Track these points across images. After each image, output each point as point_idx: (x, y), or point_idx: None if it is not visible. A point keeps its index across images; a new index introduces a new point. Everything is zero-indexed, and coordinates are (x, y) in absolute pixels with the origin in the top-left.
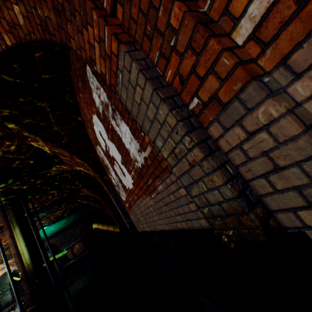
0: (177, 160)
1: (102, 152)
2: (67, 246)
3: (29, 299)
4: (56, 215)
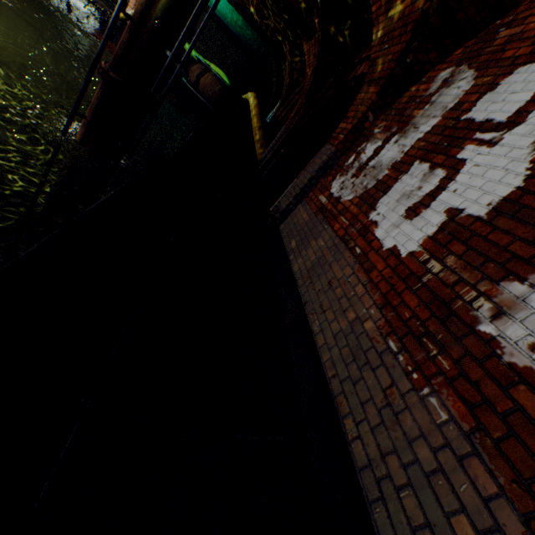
0: None
1: (455, 100)
2: (201, 49)
3: (115, 57)
4: None
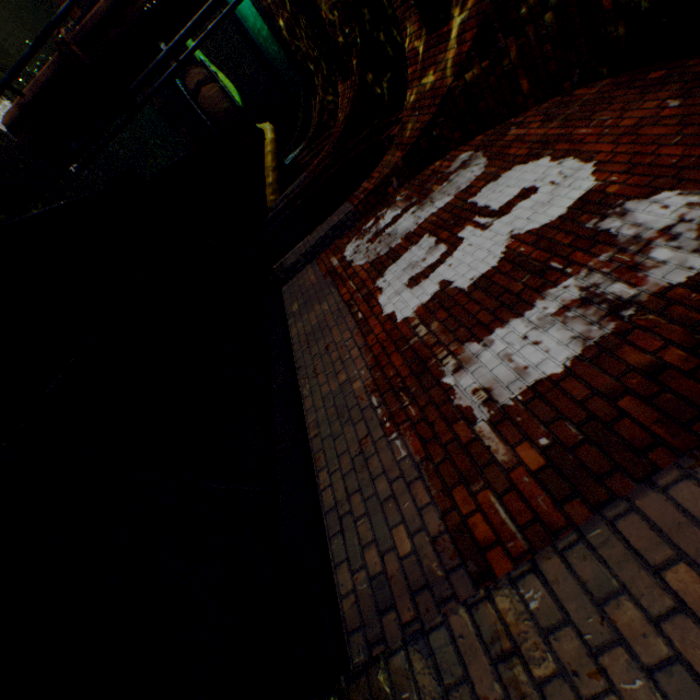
0: (494, 655)
1: (467, 183)
2: (208, 48)
3: (84, 28)
4: (275, 6)
